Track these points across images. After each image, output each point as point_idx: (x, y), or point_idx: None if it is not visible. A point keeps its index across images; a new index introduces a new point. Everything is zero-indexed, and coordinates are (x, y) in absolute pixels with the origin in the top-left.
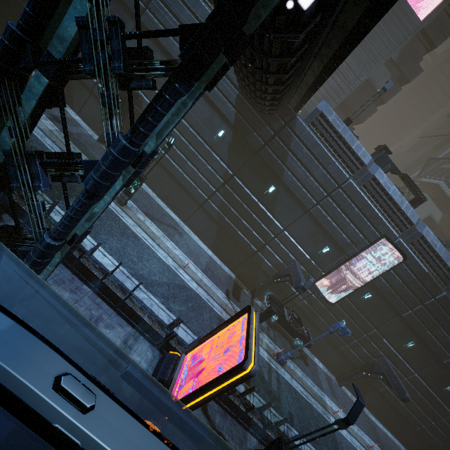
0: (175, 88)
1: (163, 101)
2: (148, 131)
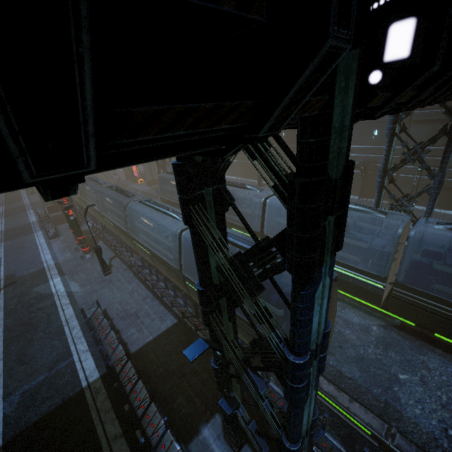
0: (451, 146)
1: (448, 153)
2: (446, 165)
